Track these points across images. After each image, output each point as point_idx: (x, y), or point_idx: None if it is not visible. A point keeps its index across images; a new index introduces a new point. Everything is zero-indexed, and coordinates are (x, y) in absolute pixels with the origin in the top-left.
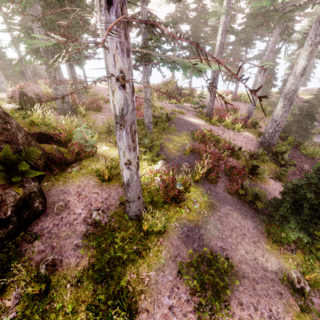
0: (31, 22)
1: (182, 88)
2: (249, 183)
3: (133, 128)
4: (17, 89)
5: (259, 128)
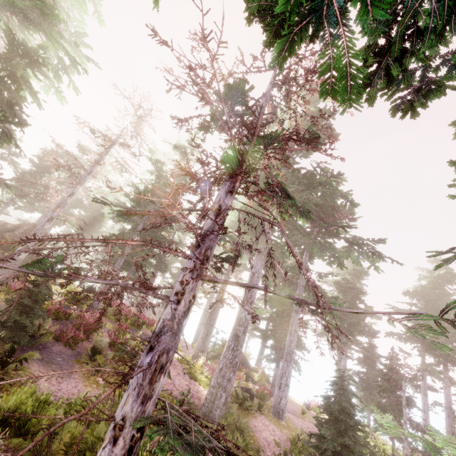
0: None
1: (258, 371)
2: (71, 360)
3: (37, 231)
4: None
5: (259, 422)
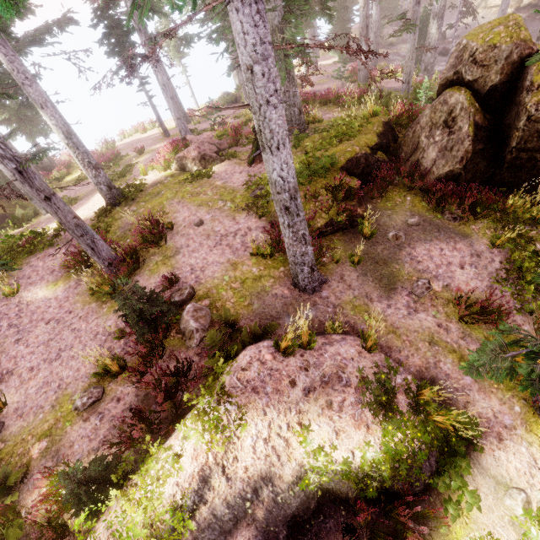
0: None
1: None
2: None
3: None
4: (196, 144)
5: None
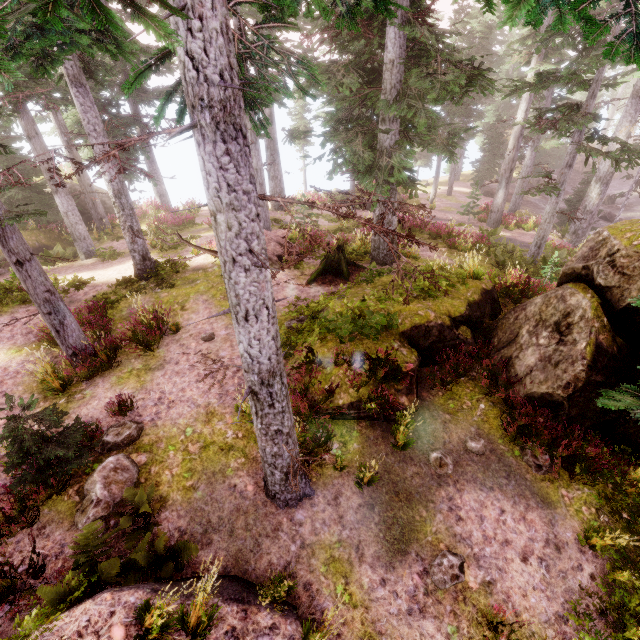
0: (391, 122)
1: None
2: None
3: None
4: None
5: None
